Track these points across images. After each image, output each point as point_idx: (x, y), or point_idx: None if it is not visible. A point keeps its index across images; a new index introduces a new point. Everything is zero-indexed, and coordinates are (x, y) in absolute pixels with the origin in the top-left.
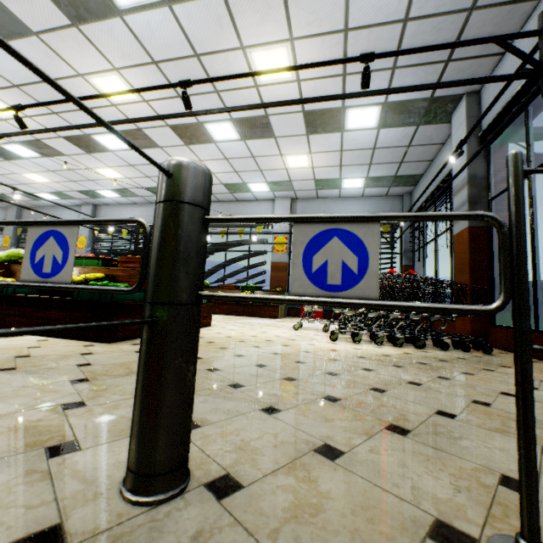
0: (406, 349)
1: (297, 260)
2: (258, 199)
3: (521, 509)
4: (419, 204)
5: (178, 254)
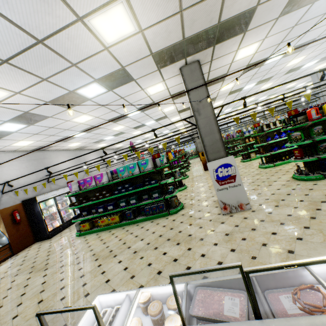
0: None
1: None
2: None
3: None
4: None
5: None
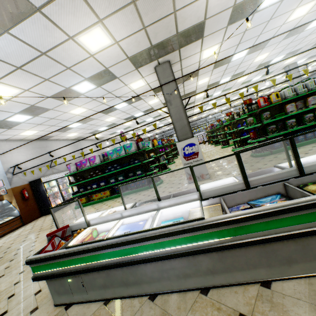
0: None
1: None
2: None
3: None
4: None
5: None
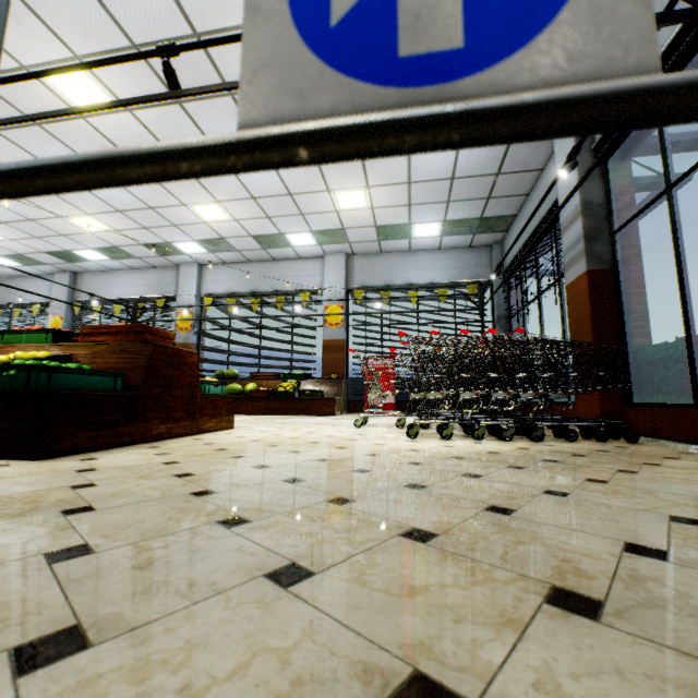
0: (519, 442)
1: None
2: (301, 257)
3: None
4: (514, 254)
5: None
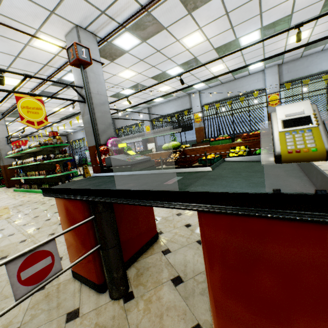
0: None
1: None
2: (250, 74)
3: None
4: None
5: None
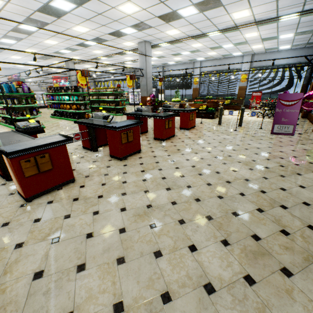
0: None
1: (250, 114)
2: (235, 56)
3: (260, 126)
4: None
5: (242, 114)
